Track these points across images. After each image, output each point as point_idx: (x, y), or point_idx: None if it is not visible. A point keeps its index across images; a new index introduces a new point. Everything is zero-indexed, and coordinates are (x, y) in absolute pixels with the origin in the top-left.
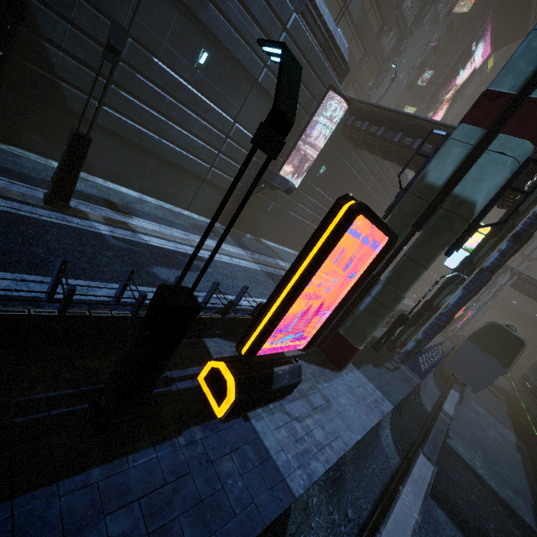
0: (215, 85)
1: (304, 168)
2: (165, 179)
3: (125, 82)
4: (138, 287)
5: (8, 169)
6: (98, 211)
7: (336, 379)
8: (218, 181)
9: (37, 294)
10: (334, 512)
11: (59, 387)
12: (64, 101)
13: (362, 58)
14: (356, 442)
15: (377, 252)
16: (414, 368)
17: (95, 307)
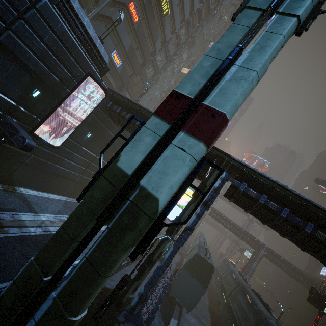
0: None
1: (70, 131)
2: None
3: None
4: None
5: None
6: None
7: None
8: None
9: None
10: None
11: None
12: None
13: (132, 74)
14: None
15: None
16: (136, 324)
17: None
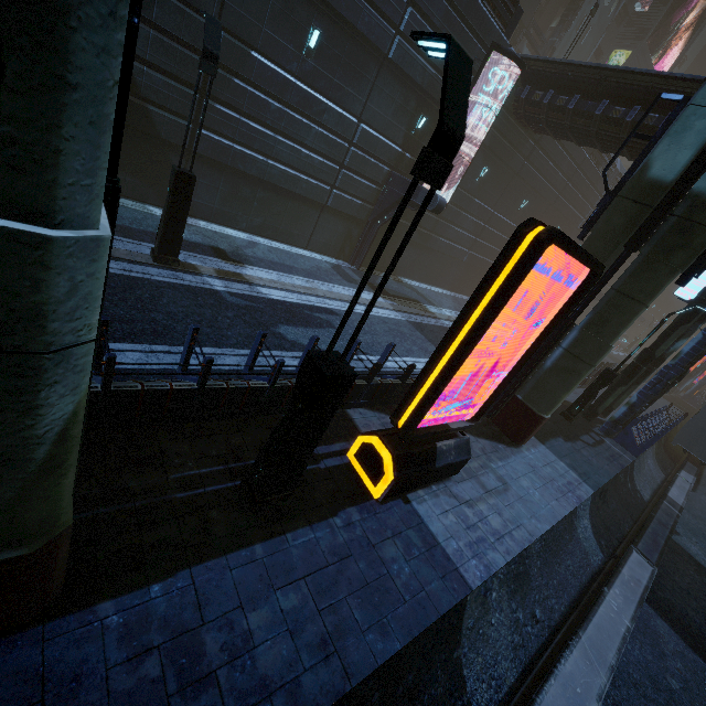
0: (331, 74)
1: (458, 173)
2: (277, 213)
3: (221, 92)
4: (265, 352)
5: None
6: (208, 263)
7: (514, 457)
8: (342, 207)
9: (168, 366)
10: (518, 610)
11: (208, 463)
12: (155, 129)
13: None
14: (543, 533)
15: (573, 289)
16: (624, 442)
17: (226, 377)
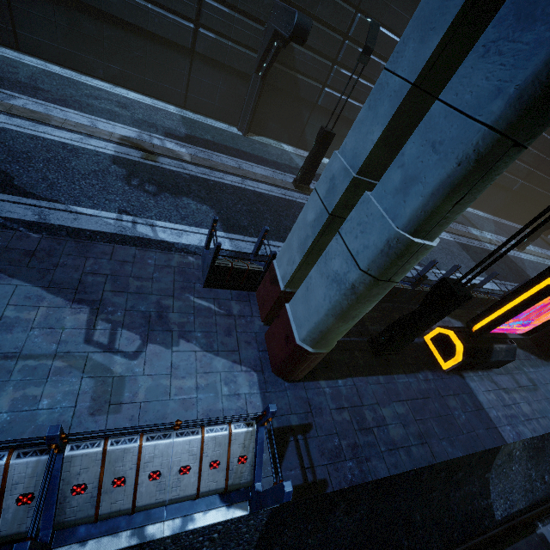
0: None
1: None
2: None
3: (347, 60)
4: None
5: (267, 159)
6: None
7: (544, 367)
8: None
9: None
10: (531, 469)
11: None
12: (298, 91)
13: None
14: None
15: None
16: None
17: None
